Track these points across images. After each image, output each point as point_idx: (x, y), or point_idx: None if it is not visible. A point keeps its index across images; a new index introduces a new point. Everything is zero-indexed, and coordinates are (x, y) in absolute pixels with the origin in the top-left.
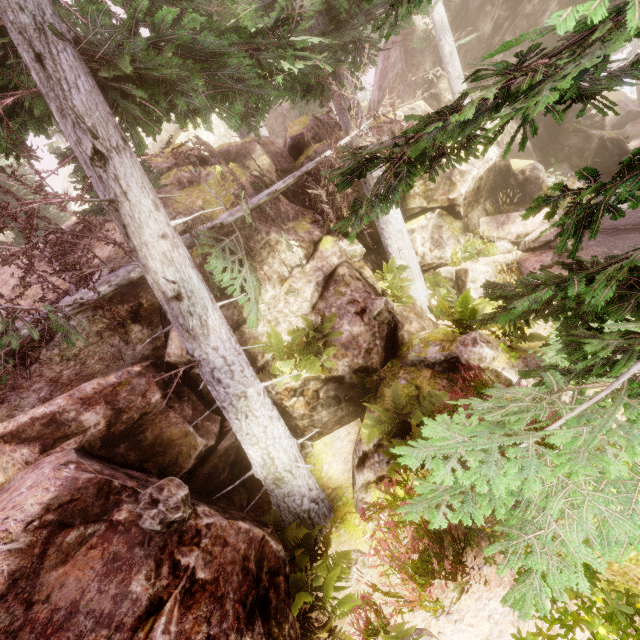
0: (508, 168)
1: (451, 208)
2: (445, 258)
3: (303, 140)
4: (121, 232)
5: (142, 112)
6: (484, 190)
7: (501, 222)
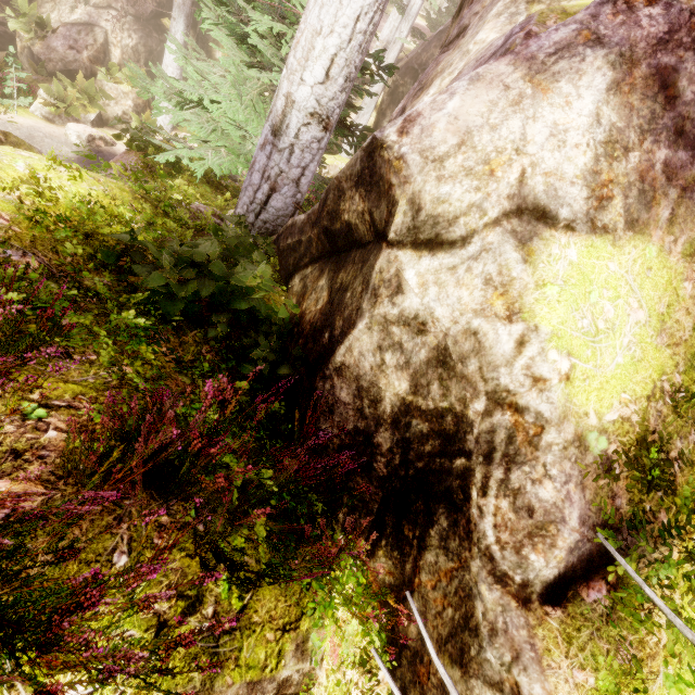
0: None
1: None
2: None
3: None
4: None
5: None
6: None
7: None
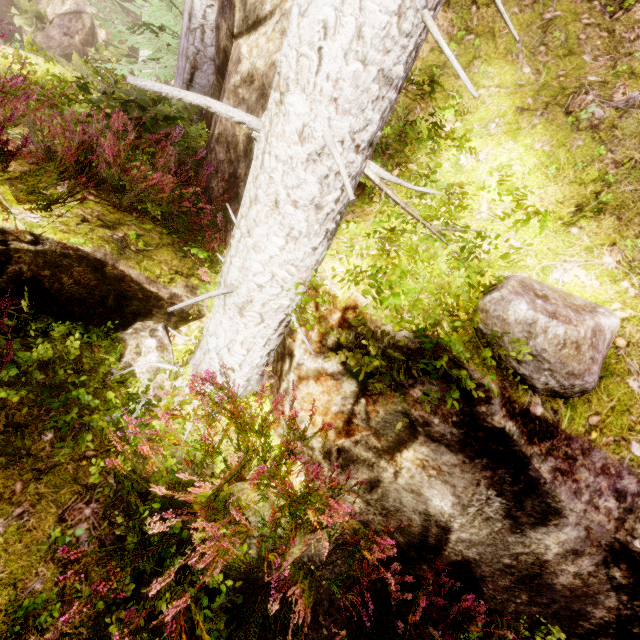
0: None
1: None
2: None
3: None
4: None
5: None
6: None
7: None
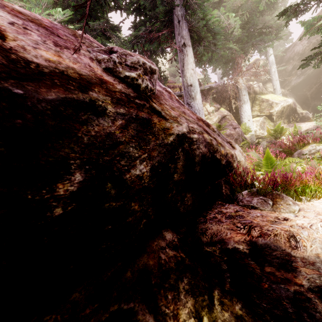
0: (295, 109)
1: (270, 116)
2: (264, 134)
3: (212, 87)
4: (182, 65)
5: (192, 42)
6: (284, 114)
7: (291, 126)
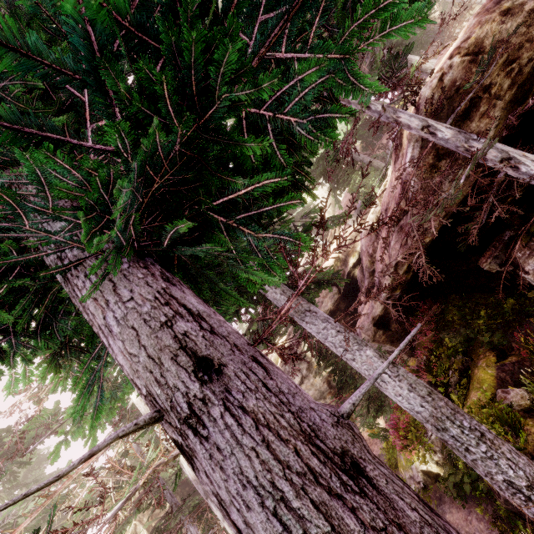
0: None
1: None
2: None
3: None
4: None
5: None
6: None
7: None
